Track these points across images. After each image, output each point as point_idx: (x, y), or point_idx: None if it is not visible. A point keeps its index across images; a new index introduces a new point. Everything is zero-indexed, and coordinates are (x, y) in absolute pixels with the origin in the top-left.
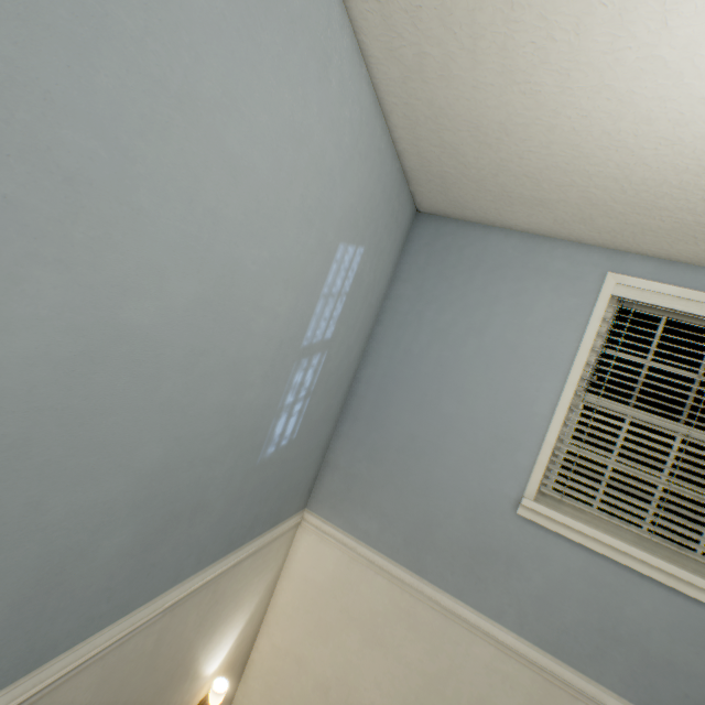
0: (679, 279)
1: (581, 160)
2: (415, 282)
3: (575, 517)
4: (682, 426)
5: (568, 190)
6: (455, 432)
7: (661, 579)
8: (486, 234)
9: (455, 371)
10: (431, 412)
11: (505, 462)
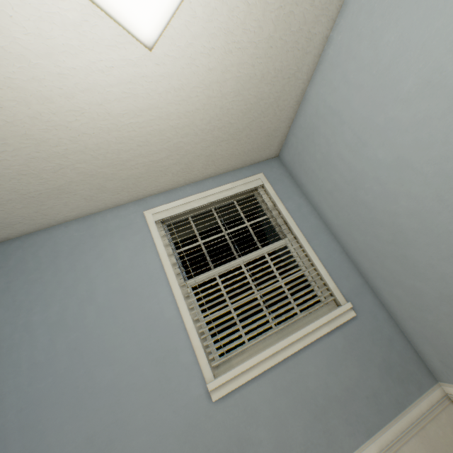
0: (178, 196)
1: (43, 145)
2: (6, 302)
3: (244, 359)
4: (238, 259)
5: (65, 172)
6: (126, 391)
7: (302, 345)
8: (50, 233)
9: (91, 342)
10: (93, 397)
11: (177, 372)
